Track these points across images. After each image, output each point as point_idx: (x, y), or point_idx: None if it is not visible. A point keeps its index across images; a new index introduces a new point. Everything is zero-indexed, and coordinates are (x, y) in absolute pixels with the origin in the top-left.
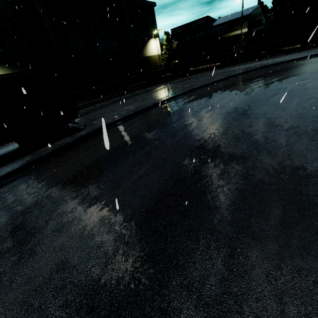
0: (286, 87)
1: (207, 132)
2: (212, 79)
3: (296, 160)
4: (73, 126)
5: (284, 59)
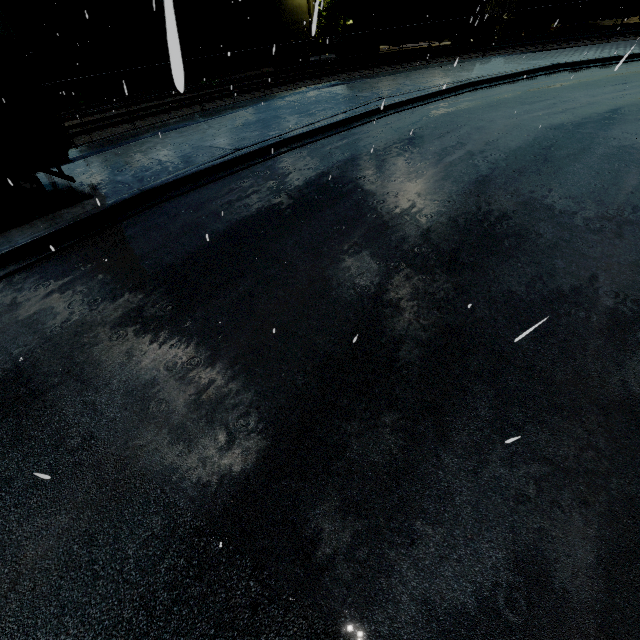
0: (606, 134)
1: (407, 252)
2: (430, 85)
3: (638, 385)
4: (66, 184)
5: (603, 52)
